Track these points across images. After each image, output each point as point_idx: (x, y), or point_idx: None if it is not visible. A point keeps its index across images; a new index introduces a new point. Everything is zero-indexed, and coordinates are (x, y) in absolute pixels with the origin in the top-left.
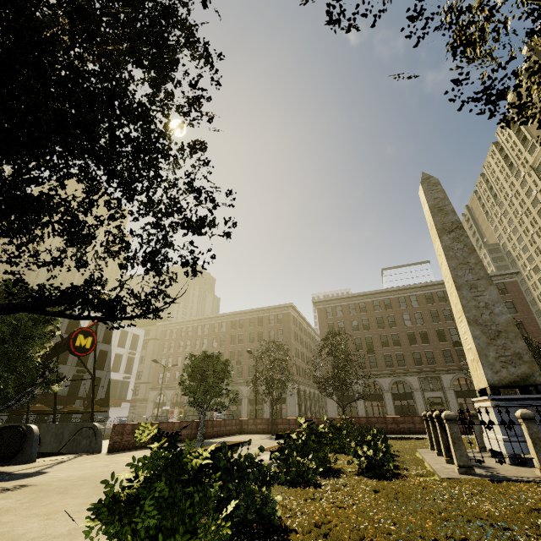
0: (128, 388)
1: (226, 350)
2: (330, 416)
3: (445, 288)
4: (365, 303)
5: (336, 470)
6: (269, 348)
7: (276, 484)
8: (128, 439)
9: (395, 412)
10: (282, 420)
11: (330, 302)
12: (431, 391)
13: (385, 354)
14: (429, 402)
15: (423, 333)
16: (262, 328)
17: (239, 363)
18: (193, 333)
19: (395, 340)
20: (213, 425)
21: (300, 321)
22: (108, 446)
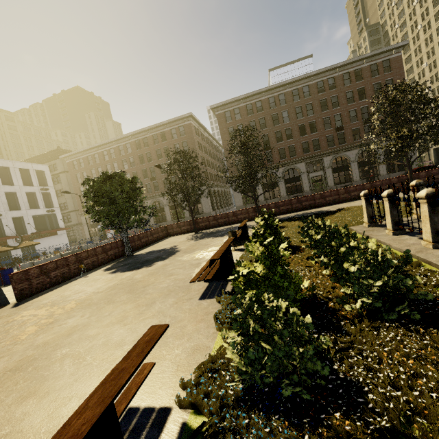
0: (57, 219)
1: (138, 170)
2: (237, 205)
3: (336, 74)
4: (261, 102)
5: (314, 302)
6: (177, 158)
7: (252, 416)
8: (40, 281)
9: (286, 193)
10: (202, 219)
11: (228, 105)
12: (314, 172)
13: (280, 148)
14: (314, 181)
15: (311, 124)
16: (167, 143)
17: (153, 179)
18: (101, 160)
19: (288, 134)
20: (140, 238)
21: (201, 131)
22: (15, 296)
